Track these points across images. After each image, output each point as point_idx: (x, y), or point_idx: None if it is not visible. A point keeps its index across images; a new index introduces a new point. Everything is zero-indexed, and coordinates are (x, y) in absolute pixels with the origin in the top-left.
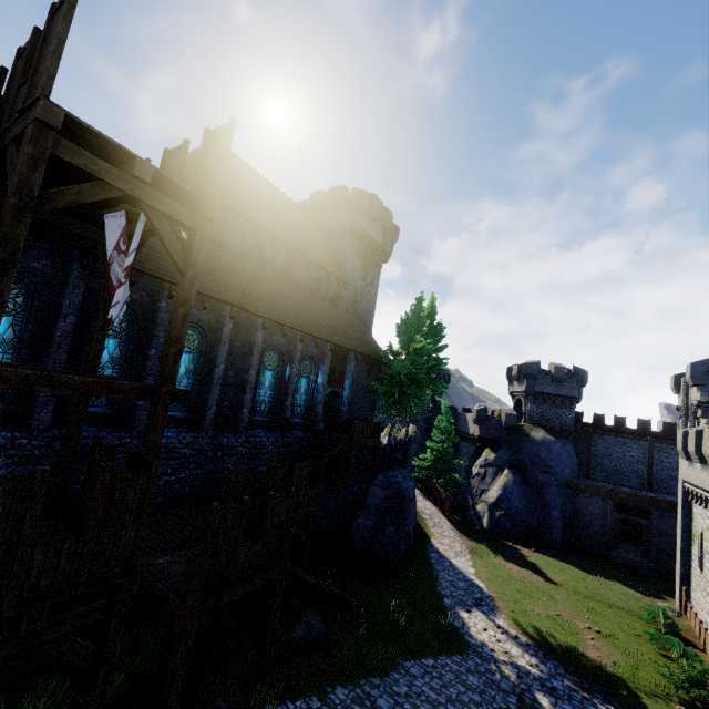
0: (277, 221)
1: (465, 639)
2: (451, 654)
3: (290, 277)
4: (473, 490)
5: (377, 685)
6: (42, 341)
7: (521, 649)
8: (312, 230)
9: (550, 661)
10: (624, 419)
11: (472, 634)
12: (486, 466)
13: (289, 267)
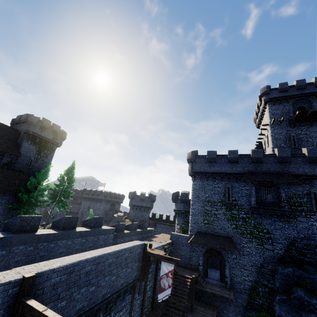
0: None
1: None
2: None
3: None
4: None
5: None
6: None
7: None
8: (3, 132)
9: None
10: (169, 216)
11: None
12: None
13: None
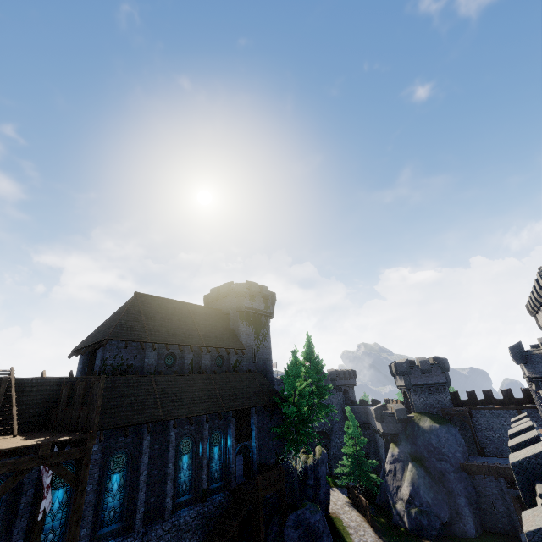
0: (183, 329)
1: None
2: None
3: (198, 364)
4: (390, 488)
5: None
6: (11, 515)
7: None
8: (213, 319)
9: None
10: (490, 391)
11: None
12: (394, 462)
13: (196, 358)
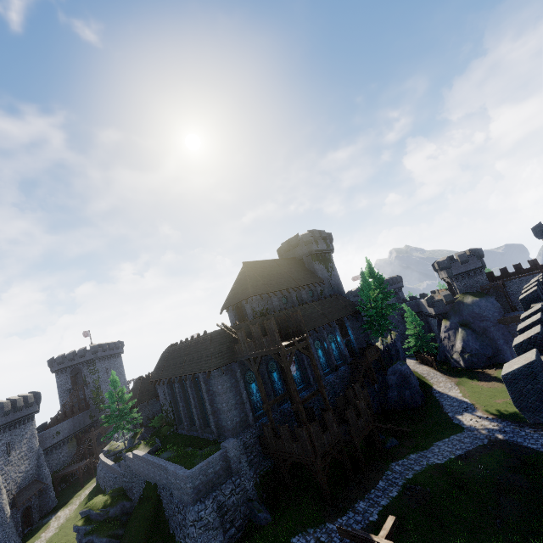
0: (283, 279)
1: (462, 427)
2: (456, 434)
3: (300, 299)
4: (446, 347)
5: (425, 452)
6: (263, 385)
7: (489, 422)
8: (294, 266)
9: (504, 422)
10: (519, 264)
11: (465, 424)
12: (447, 331)
13: (298, 295)
